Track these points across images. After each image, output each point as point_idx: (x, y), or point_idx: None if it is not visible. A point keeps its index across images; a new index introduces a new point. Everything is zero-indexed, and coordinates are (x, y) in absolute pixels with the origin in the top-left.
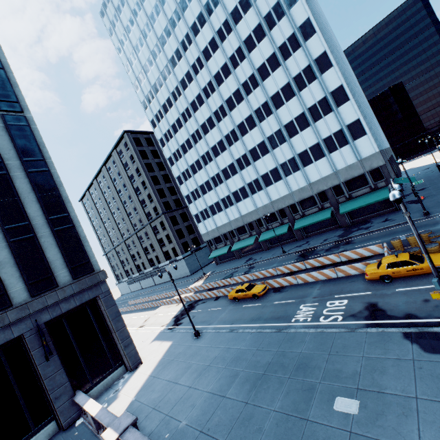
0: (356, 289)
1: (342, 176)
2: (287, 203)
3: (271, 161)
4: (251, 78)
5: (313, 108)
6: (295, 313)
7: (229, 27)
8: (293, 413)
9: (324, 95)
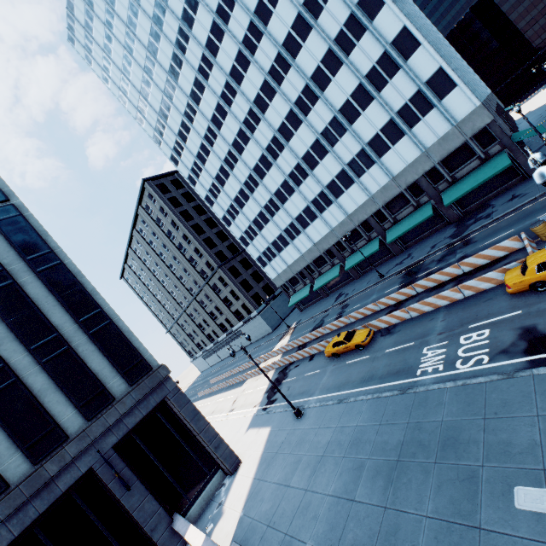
0: (497, 311)
1: (435, 155)
2: (369, 211)
3: (335, 163)
4: (278, 60)
5: (372, 74)
6: (419, 362)
7: (230, 0)
8: (455, 519)
9: (383, 49)
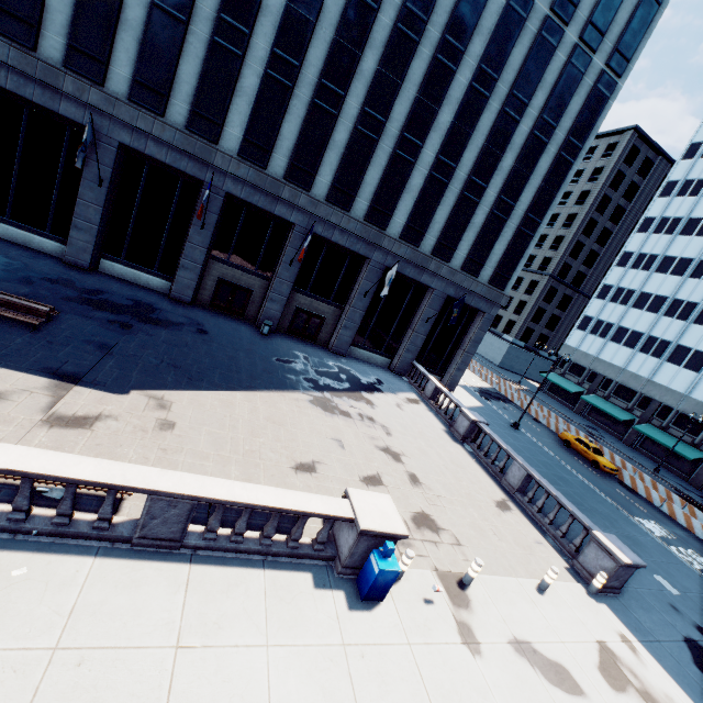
0: None
1: None
2: None
3: None
4: None
5: None
6: (641, 518)
7: None
8: None
9: None
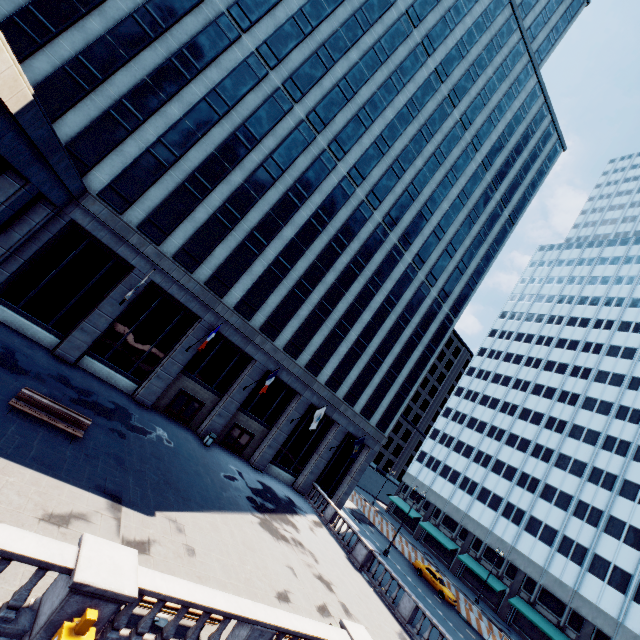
0: None
1: (622, 635)
2: (529, 571)
3: (558, 520)
4: (624, 443)
5: None
6: None
7: None
8: None
9: None
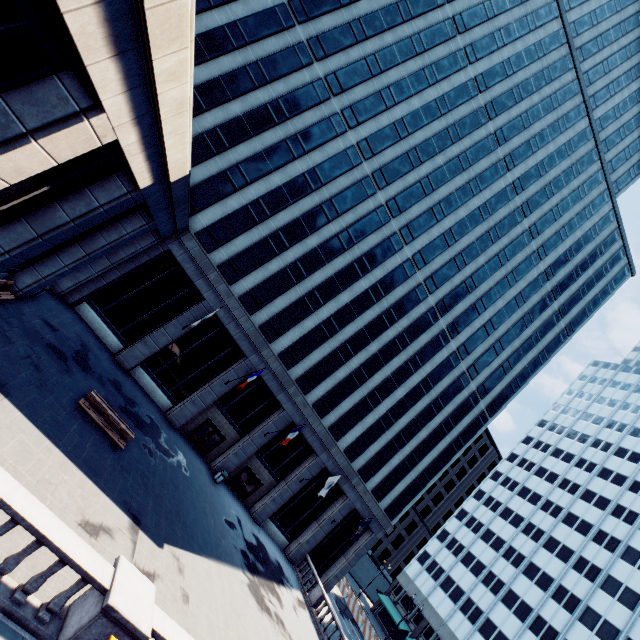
0: None
1: None
2: None
3: None
4: None
5: None
6: None
7: None
8: None
9: None
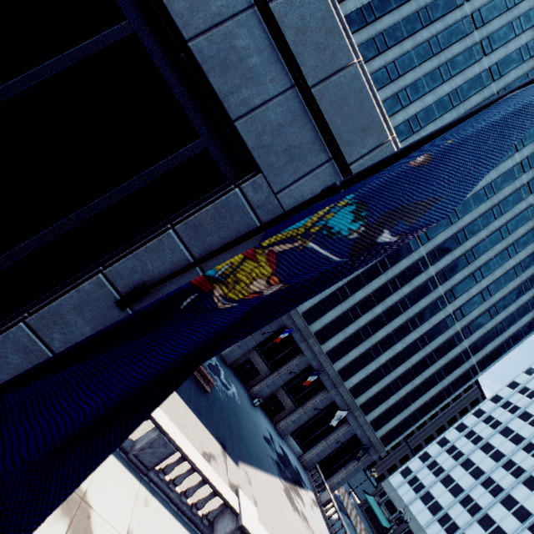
0: None
1: None
2: None
3: None
4: None
5: None
6: None
7: None
8: None
9: None
